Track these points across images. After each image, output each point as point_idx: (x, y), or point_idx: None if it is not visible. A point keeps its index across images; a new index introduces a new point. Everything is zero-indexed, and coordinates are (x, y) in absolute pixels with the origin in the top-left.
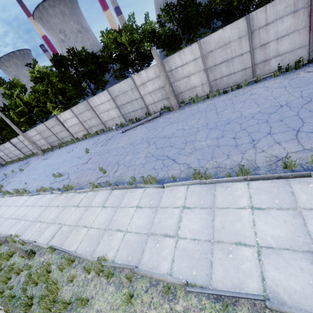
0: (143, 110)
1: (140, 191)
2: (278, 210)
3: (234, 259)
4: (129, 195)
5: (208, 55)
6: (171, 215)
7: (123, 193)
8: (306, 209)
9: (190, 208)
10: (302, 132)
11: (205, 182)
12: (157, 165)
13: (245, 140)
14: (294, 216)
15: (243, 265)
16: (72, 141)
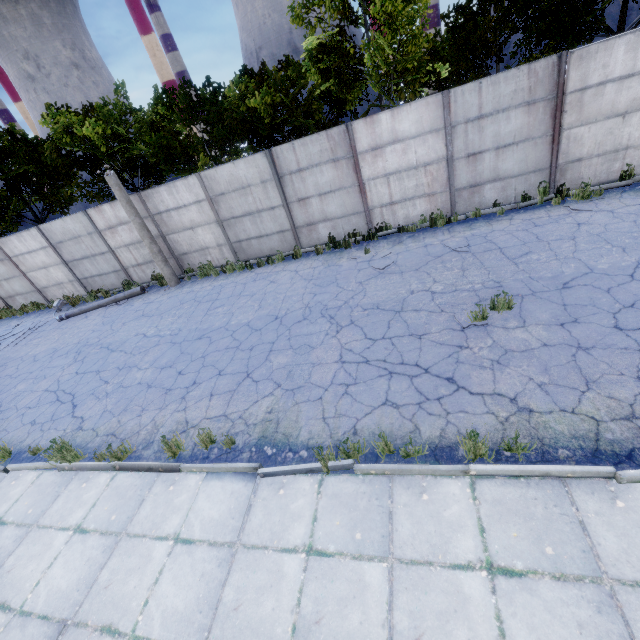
0: (119, 275)
1: None
2: (100, 536)
3: None
4: None
5: (218, 198)
6: None
7: None
8: (129, 536)
9: (6, 523)
10: (249, 380)
11: (64, 468)
12: (44, 415)
13: (187, 380)
14: (106, 549)
15: None
16: None
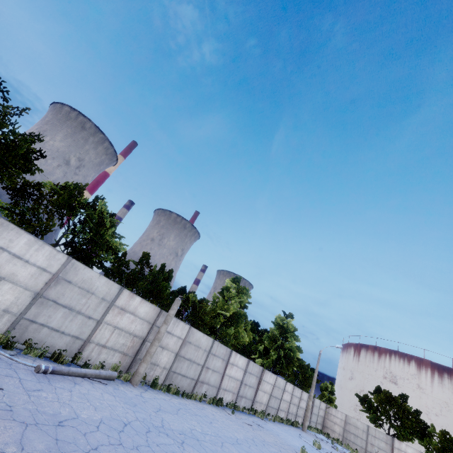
0: (74, 342)
1: None
2: None
3: None
4: None
5: (187, 343)
6: None
7: None
8: None
9: None
10: None
11: None
12: None
13: None
14: None
15: None
16: None
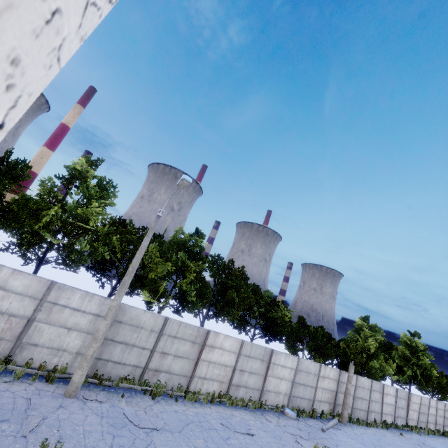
0: (309, 402)
1: None
2: None
3: None
4: None
5: (357, 387)
6: None
7: None
8: None
9: None
10: None
11: None
12: None
13: None
14: None
15: None
16: (197, 393)
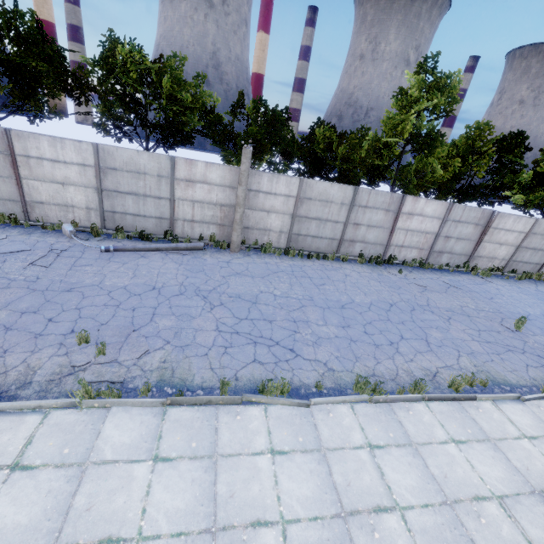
0: (160, 222)
1: (257, 412)
2: (478, 443)
3: (490, 525)
4: (230, 422)
5: (304, 200)
6: (360, 464)
7: (210, 418)
8: (497, 440)
9: (382, 446)
10: (432, 345)
11: (378, 400)
12: (262, 355)
13: (381, 339)
14: (494, 449)
15: (503, 531)
16: None
